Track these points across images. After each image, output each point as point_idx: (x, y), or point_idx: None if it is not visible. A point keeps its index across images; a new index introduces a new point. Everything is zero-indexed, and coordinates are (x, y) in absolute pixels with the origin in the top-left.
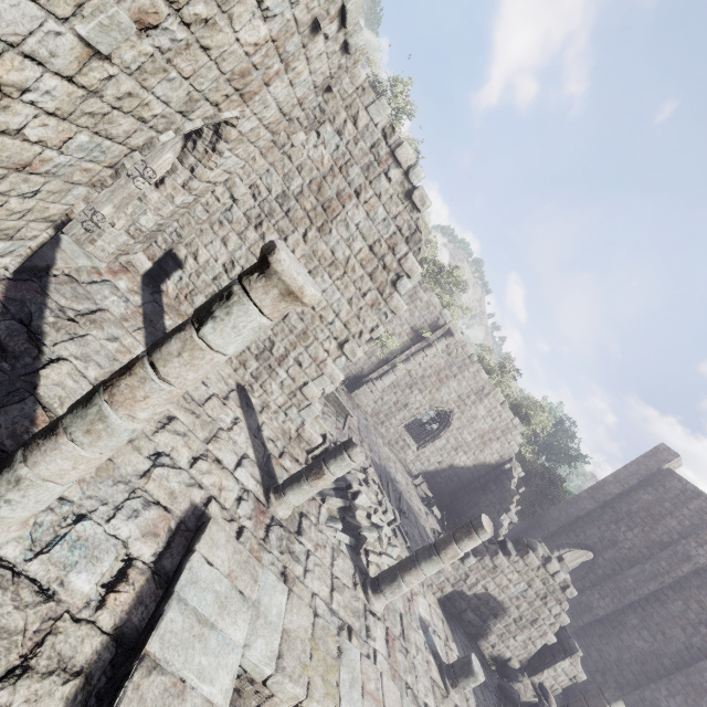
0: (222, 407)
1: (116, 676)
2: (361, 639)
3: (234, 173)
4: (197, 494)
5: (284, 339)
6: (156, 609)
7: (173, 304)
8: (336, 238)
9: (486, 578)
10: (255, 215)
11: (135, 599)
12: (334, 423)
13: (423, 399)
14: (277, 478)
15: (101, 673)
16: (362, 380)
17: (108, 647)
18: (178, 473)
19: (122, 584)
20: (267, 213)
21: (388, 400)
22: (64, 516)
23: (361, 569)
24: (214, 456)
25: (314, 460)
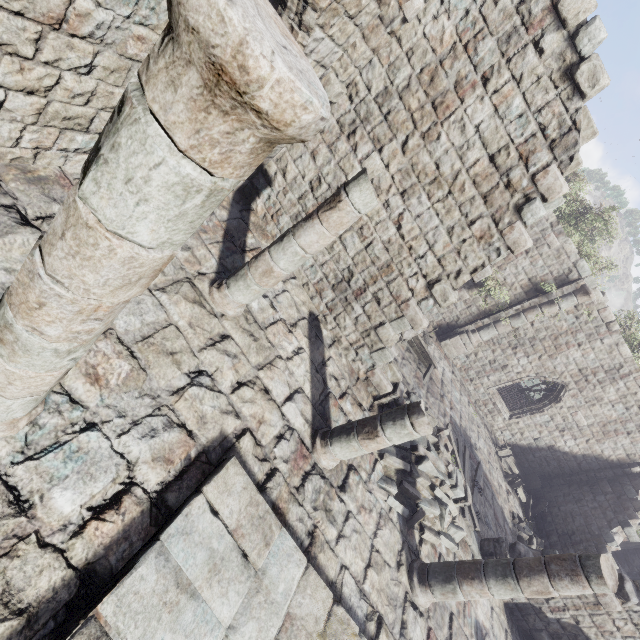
0: (287, 333)
1: (64, 626)
2: (392, 636)
3: (330, 68)
4: (230, 423)
5: (364, 271)
6: (137, 552)
7: (260, 223)
8: (444, 145)
9: (580, 610)
10: (349, 122)
11: (120, 532)
12: (413, 371)
13: (528, 364)
14: (331, 421)
15: (48, 617)
16: (456, 330)
17: (68, 586)
18: (215, 396)
19: (110, 512)
20: (363, 118)
21: (482, 357)
22: (71, 422)
23: (411, 546)
24: (263, 385)
25: (380, 407)
